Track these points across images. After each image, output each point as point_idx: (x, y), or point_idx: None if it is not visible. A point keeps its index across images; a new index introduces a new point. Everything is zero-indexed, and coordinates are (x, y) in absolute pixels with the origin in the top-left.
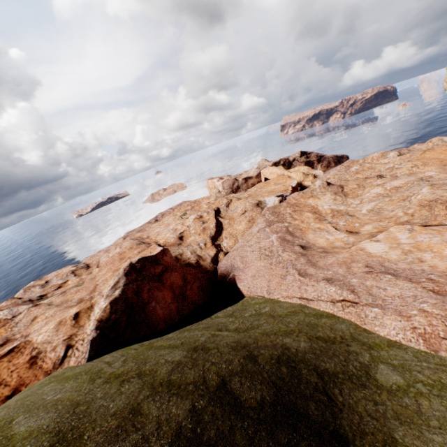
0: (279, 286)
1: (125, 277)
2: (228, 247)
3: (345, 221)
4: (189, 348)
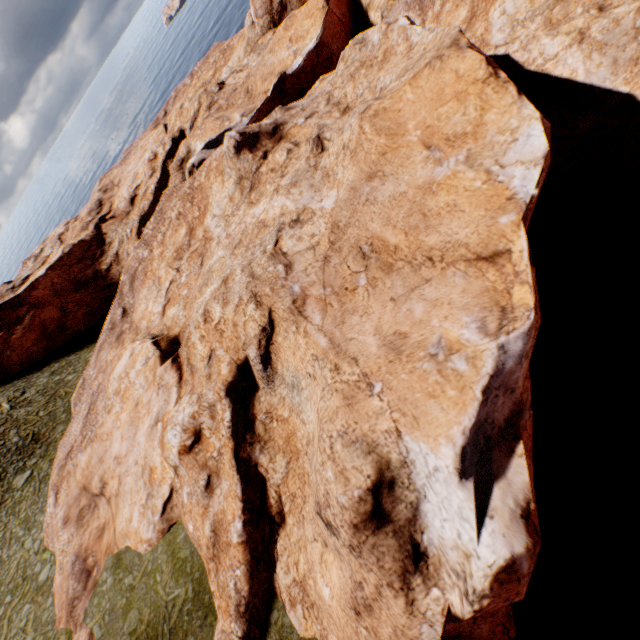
0: None
1: None
2: None
3: (188, 276)
4: None
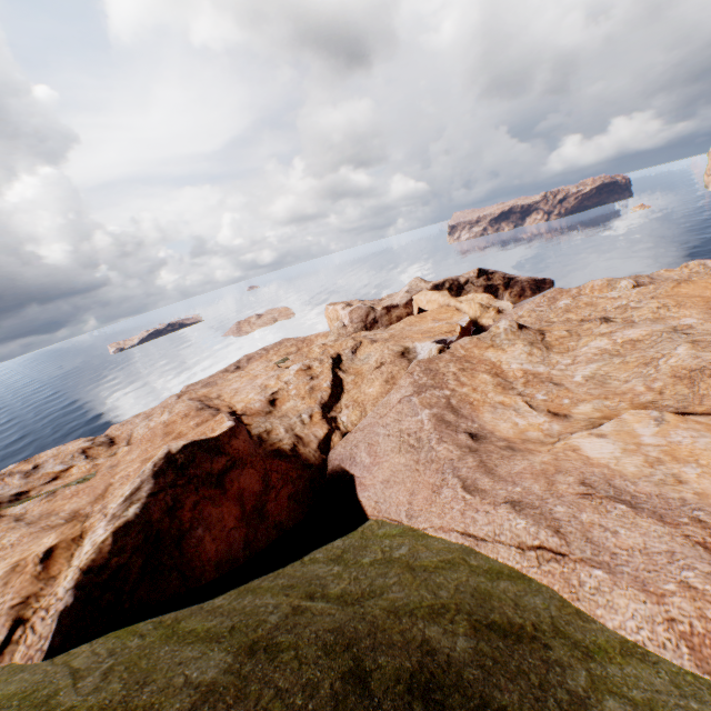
0: (429, 505)
1: (153, 480)
2: (349, 423)
3: (546, 394)
4: (241, 644)
